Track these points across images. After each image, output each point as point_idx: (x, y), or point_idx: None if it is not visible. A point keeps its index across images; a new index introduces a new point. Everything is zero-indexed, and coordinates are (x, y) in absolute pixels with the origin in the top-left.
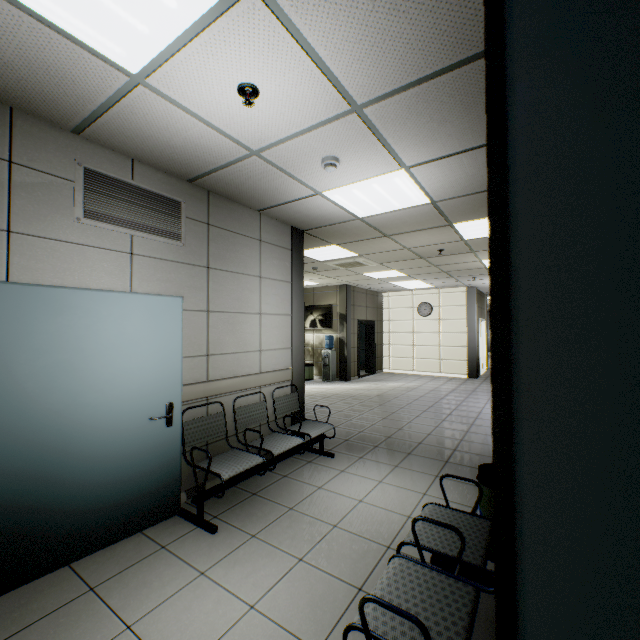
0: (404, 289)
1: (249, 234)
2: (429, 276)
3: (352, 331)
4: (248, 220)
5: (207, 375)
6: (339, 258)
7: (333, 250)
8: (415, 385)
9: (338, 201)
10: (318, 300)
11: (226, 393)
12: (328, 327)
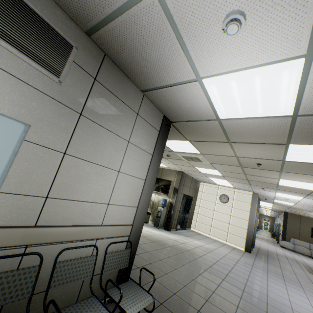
0: (214, 183)
1: (130, 105)
2: (235, 180)
3: (179, 200)
4: (132, 94)
5: (37, 218)
6: (186, 152)
7: (185, 145)
8: (211, 247)
9: (211, 94)
10: (164, 176)
11: (53, 242)
12: (165, 193)
